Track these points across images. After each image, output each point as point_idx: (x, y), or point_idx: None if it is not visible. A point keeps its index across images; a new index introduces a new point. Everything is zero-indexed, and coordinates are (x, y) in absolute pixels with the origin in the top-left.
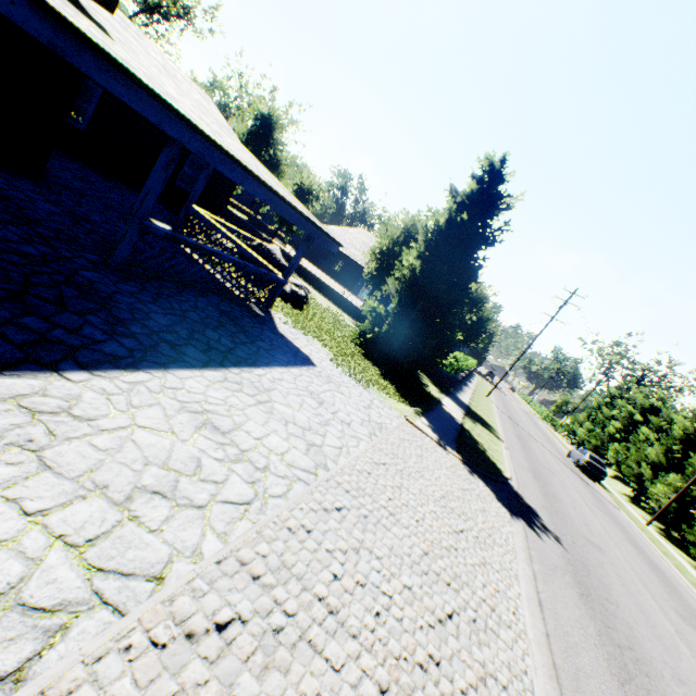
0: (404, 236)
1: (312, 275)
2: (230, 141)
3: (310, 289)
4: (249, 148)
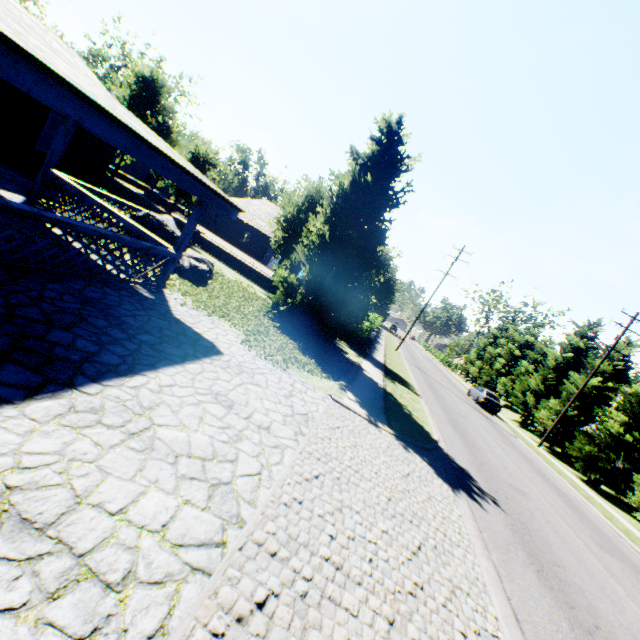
0: (308, 203)
1: (217, 248)
2: (63, 65)
3: (216, 263)
4: (134, 114)
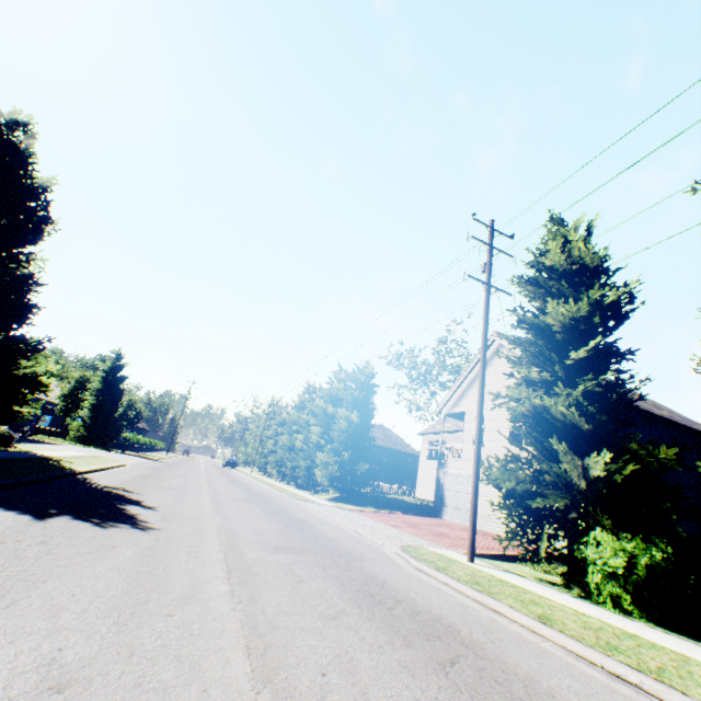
0: (78, 384)
1: None
2: None
3: None
4: None
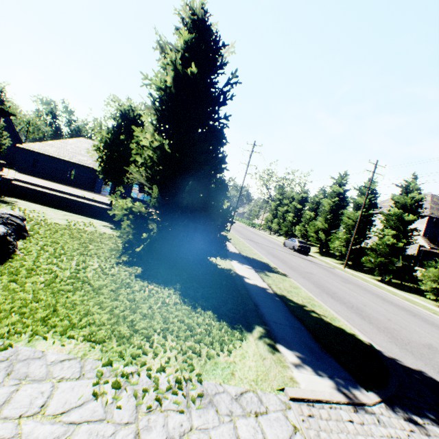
0: (124, 124)
1: (36, 191)
2: None
3: (37, 208)
4: None
